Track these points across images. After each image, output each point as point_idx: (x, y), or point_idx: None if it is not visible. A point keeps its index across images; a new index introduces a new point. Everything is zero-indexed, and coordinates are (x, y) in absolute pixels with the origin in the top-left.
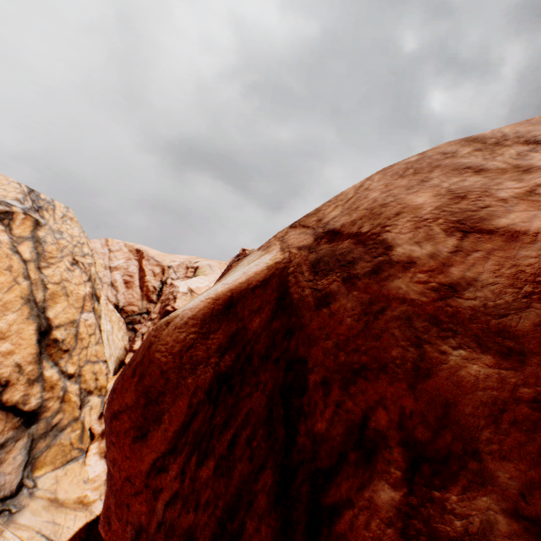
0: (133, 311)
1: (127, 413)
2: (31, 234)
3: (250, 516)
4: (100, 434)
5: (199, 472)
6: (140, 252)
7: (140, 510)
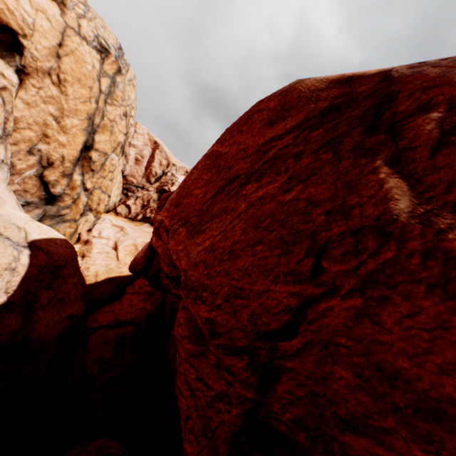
0: (132, 182)
1: (266, 112)
2: (113, 75)
3: (347, 138)
4: (84, 240)
5: (310, 134)
6: (157, 144)
7: (242, 167)
